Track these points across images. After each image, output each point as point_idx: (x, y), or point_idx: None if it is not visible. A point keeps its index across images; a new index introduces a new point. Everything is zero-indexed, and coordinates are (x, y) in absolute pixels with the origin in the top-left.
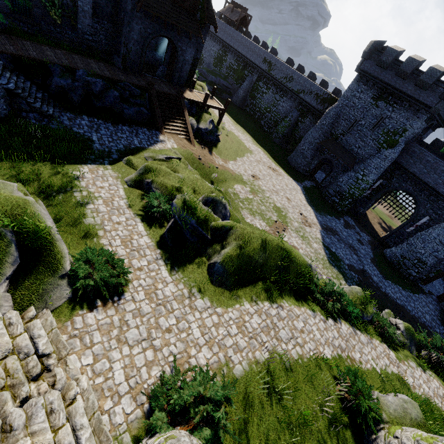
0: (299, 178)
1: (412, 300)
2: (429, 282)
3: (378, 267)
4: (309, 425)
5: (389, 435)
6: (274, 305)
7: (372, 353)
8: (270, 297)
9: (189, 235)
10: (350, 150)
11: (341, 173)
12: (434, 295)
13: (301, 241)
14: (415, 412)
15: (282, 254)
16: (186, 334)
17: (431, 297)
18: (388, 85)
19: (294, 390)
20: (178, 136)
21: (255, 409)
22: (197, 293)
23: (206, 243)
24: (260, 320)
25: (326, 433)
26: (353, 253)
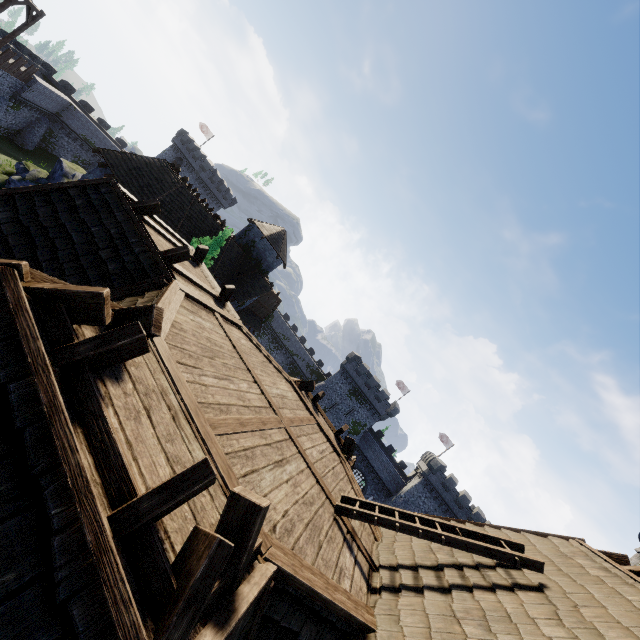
0: None
1: None
2: None
3: None
4: None
5: None
6: None
7: None
8: None
9: None
10: None
11: None
12: None
13: None
14: None
15: None
16: None
17: None
18: (359, 388)
19: None
20: None
21: None
22: None
23: None
24: None
25: None
26: None
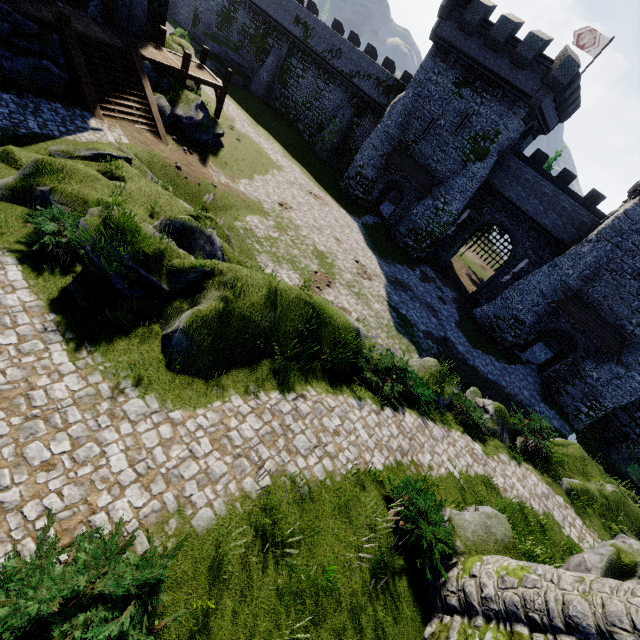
0: (356, 211)
1: (507, 373)
2: (528, 347)
3: (465, 333)
4: (335, 589)
5: (464, 574)
6: (289, 396)
7: (448, 451)
8: (284, 383)
9: (122, 284)
10: (426, 166)
11: (415, 202)
12: (534, 365)
13: (355, 301)
14: (502, 530)
15: (306, 312)
16: (91, 468)
17: (531, 367)
18: (474, 62)
19: (311, 535)
20: (133, 125)
21: (232, 584)
22: (132, 388)
23: (161, 299)
24: (260, 424)
25: (365, 594)
26: (432, 316)
